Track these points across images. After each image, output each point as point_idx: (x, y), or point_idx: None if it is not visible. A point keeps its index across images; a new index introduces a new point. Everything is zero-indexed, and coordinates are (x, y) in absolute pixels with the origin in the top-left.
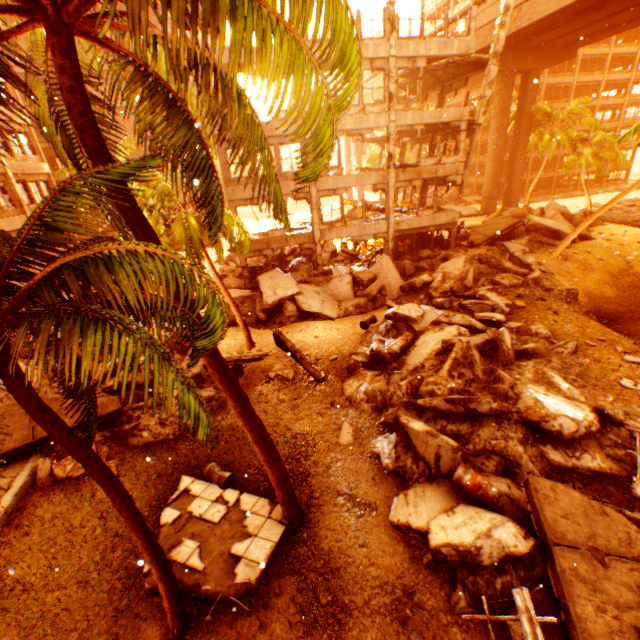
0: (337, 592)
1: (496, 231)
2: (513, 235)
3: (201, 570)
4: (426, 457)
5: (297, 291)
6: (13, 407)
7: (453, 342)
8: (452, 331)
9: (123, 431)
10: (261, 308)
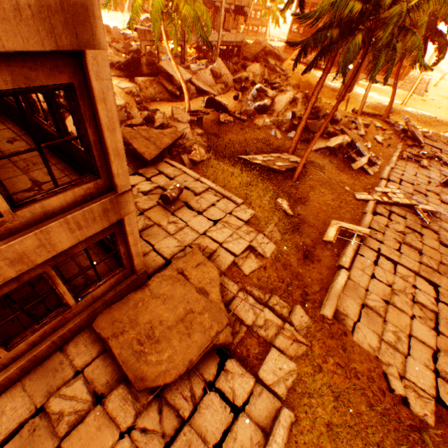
0: (317, 164)
1: (257, 52)
2: (259, 57)
3: (291, 165)
4: (314, 131)
5: (191, 76)
6: (131, 134)
7: (296, 97)
8: (291, 94)
9: (186, 149)
10: (175, 87)
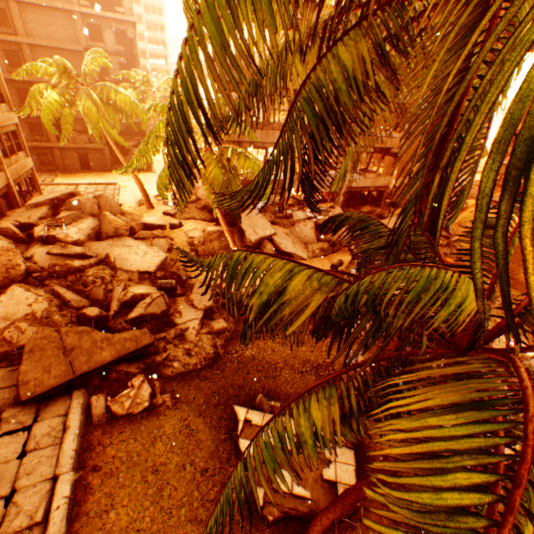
0: None
1: None
2: None
3: (310, 498)
4: None
5: (274, 232)
6: (41, 341)
7: None
8: None
9: (155, 362)
10: (242, 244)
